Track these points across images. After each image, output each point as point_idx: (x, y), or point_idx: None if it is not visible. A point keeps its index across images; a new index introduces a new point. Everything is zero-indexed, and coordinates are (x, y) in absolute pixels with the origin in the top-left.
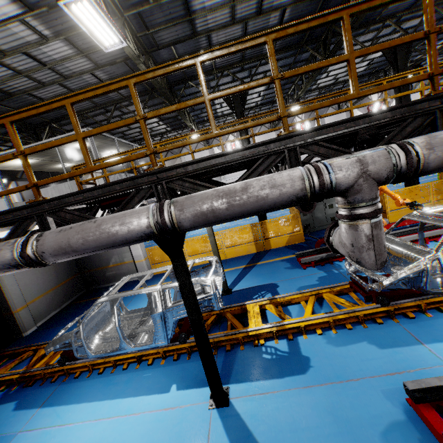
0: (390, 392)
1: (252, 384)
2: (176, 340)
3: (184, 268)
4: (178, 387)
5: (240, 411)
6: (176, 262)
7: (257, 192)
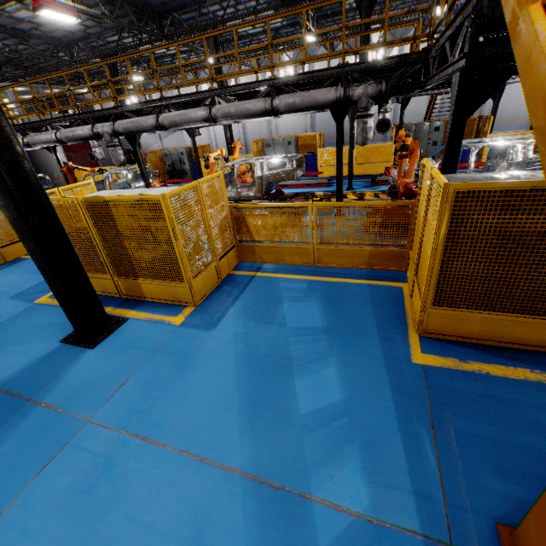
0: None
1: None
2: None
3: None
4: None
5: None
6: None
7: None
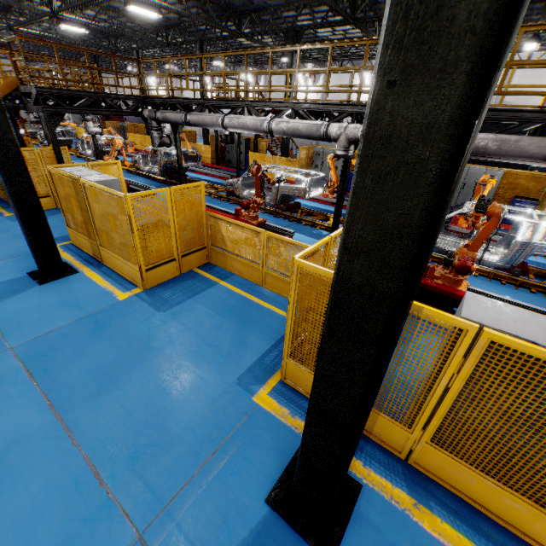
0: None
1: None
2: None
3: None
4: None
5: None
6: None
7: None
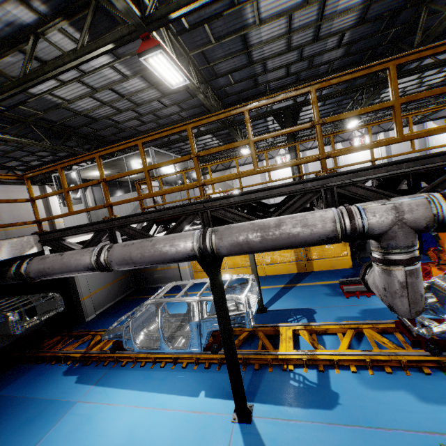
0: None
1: (276, 408)
2: (209, 349)
3: (220, 287)
4: (206, 394)
5: (261, 431)
6: (214, 281)
7: (289, 229)
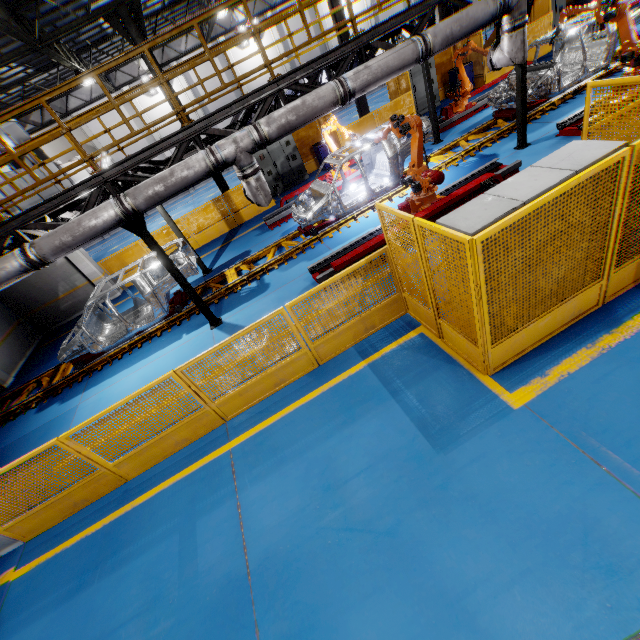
0: (307, 278)
1: (236, 309)
2: (174, 313)
3: (154, 242)
4: (187, 334)
5: (230, 322)
6: (147, 239)
7: (180, 175)
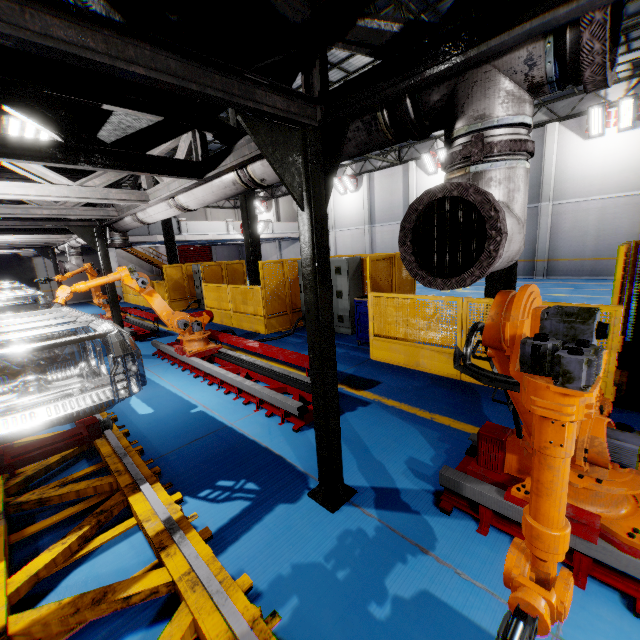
0: None
1: None
2: None
3: None
4: None
5: None
6: None
7: None
